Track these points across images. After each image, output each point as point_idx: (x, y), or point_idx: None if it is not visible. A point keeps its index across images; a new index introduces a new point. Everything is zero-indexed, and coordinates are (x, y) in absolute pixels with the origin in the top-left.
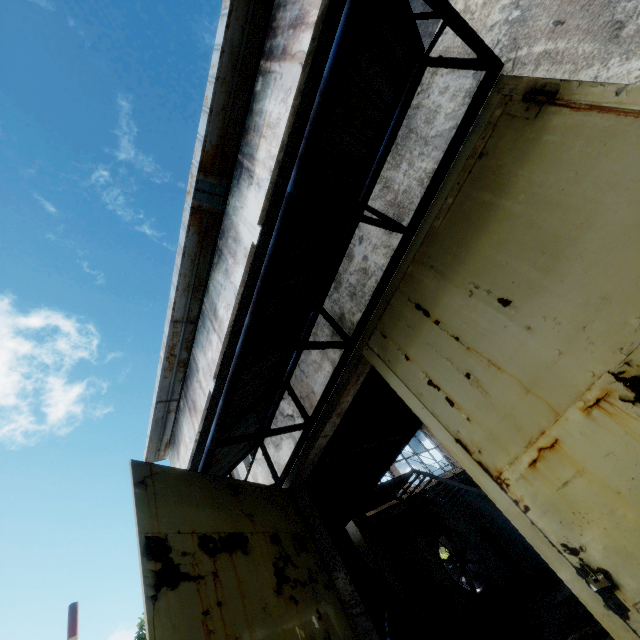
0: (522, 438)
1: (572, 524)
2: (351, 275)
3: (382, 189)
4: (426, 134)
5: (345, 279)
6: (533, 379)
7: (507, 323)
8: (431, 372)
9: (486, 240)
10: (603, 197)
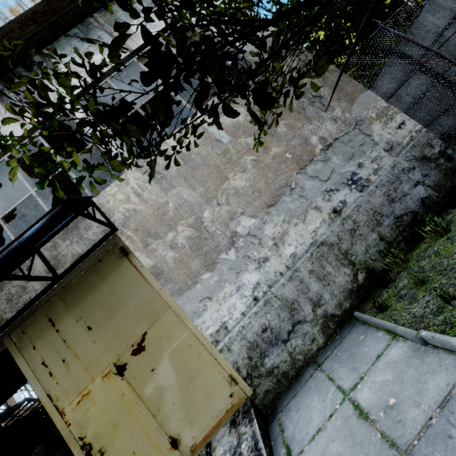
0: (78, 391)
1: (85, 427)
2: (13, 287)
3: (52, 246)
4: (83, 234)
5: (7, 288)
6: (90, 364)
7: (88, 338)
8: (46, 357)
9: (91, 298)
10: (129, 299)
